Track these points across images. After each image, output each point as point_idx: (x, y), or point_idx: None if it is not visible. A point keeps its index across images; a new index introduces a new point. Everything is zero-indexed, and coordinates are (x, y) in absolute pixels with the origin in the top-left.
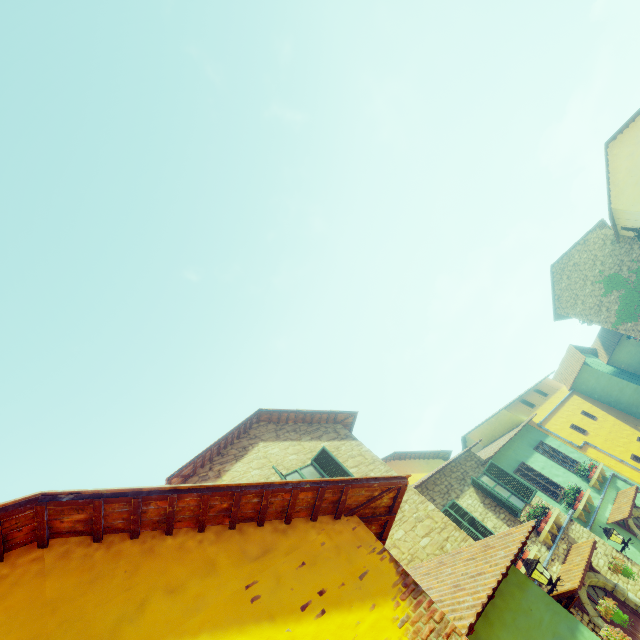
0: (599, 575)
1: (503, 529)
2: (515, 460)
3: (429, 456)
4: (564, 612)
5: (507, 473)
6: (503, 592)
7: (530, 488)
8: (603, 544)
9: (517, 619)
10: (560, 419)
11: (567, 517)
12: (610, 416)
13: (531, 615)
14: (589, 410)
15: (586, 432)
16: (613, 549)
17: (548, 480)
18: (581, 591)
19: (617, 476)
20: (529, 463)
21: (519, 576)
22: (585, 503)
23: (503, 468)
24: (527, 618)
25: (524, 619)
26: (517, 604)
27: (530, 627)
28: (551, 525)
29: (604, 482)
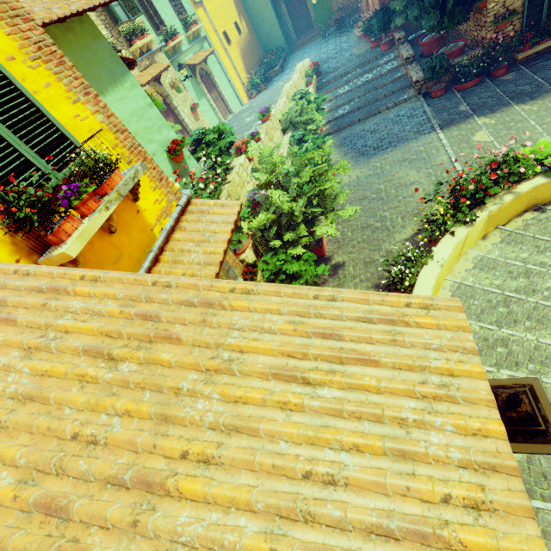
0: (162, 87)
1: (100, 29)
2: None
3: None
4: (122, 64)
5: None
6: (77, 33)
7: (138, 8)
8: (174, 73)
9: (84, 53)
10: None
11: (159, 46)
12: None
13: (96, 55)
14: None
15: None
16: (179, 78)
17: (157, 14)
18: None
19: (207, 39)
20: None
21: (96, 30)
22: (176, 44)
23: None
24: (92, 55)
25: (90, 55)
26: (87, 45)
27: (93, 61)
28: (144, 45)
29: (197, 39)
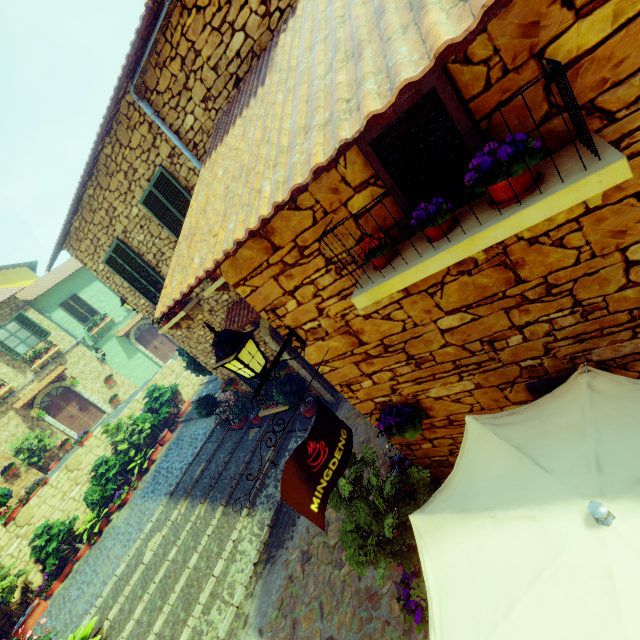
0: (64, 382)
1: (1, 369)
2: (69, 292)
3: (7, 268)
4: None
5: (33, 321)
6: None
7: (47, 332)
8: (90, 357)
9: None
10: None
11: (74, 344)
12: None
13: None
14: None
15: None
16: (96, 359)
17: (90, 307)
18: (39, 398)
19: None
20: (82, 293)
21: None
22: (104, 326)
23: (30, 318)
24: None
25: None
26: None
27: None
28: (48, 358)
29: None
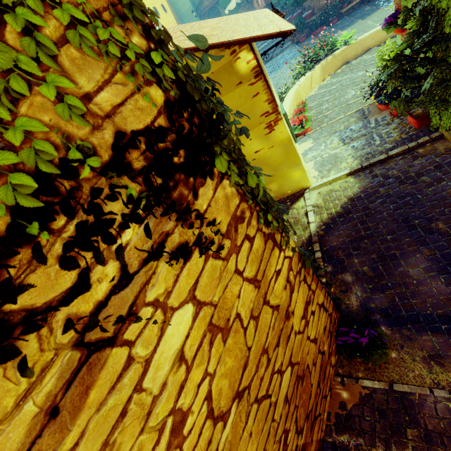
0: None
1: None
2: None
3: None
4: None
5: None
6: None
7: None
8: None
9: None
10: (150, 0)
11: None
12: (173, 16)
13: None
14: (165, 6)
15: (159, 15)
16: None
17: None
18: None
19: None
20: None
21: None
22: None
23: None
24: None
25: None
26: None
27: None
28: None
29: None
